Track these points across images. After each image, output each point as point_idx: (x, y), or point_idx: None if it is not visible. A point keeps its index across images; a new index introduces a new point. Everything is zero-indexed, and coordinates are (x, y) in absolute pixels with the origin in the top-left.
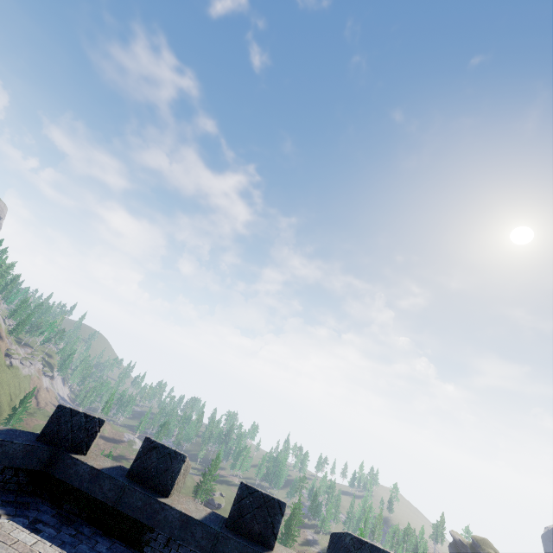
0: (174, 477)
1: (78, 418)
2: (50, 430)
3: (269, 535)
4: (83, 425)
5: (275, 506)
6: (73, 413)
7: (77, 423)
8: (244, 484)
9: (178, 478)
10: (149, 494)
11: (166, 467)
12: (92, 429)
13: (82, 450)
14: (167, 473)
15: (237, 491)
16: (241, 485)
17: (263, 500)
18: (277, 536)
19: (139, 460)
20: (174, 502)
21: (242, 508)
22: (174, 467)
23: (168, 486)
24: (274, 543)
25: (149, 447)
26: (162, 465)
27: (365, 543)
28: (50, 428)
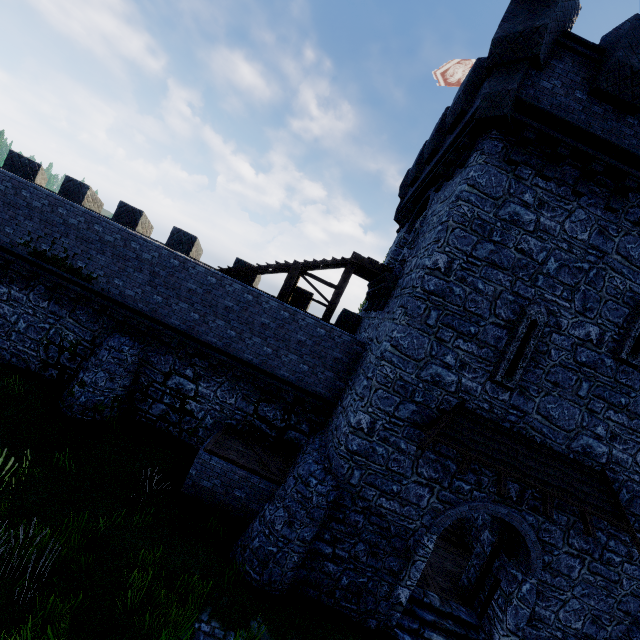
0: (84, 195)
1: (24, 160)
2: (9, 163)
3: (134, 224)
4: (28, 165)
5: (137, 212)
6: (20, 157)
7: (24, 163)
8: (121, 201)
9: (86, 197)
10: (69, 199)
11: (79, 191)
12: (35, 168)
13: (31, 179)
14: (80, 193)
15: (118, 205)
16: (120, 202)
17: (131, 209)
18: (138, 225)
19: (64, 186)
20: (85, 206)
21: (120, 212)
22: (83, 191)
23: (81, 199)
24: (136, 227)
25: (69, 180)
26: (77, 189)
27: (182, 231)
28: (9, 162)
